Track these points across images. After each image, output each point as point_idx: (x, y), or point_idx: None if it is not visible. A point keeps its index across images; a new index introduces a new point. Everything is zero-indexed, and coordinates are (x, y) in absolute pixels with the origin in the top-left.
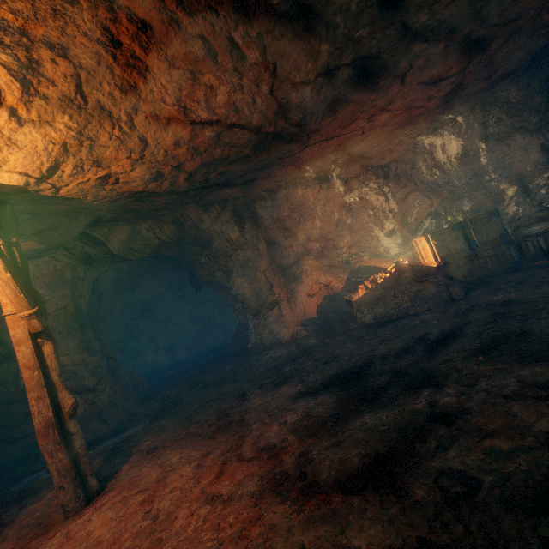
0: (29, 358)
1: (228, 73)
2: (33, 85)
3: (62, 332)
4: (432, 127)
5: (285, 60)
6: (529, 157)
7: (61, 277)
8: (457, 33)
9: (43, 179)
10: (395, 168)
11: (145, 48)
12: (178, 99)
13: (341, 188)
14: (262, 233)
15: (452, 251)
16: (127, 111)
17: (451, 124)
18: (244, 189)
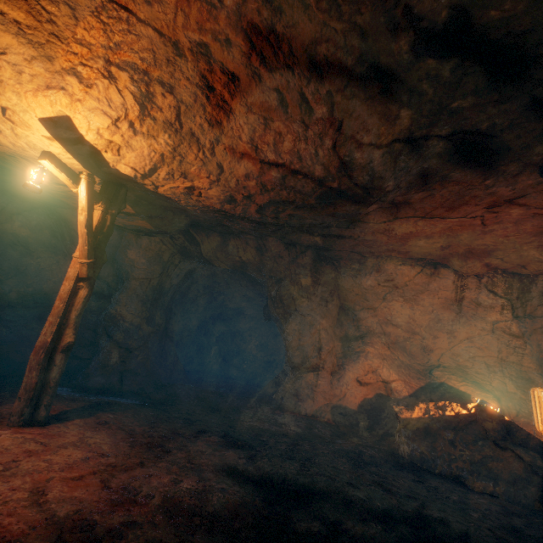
0: (66, 292)
1: (296, 123)
2: (148, 109)
3: (139, 296)
4: None
5: (353, 119)
6: None
7: (160, 256)
8: None
9: (146, 176)
10: None
11: (232, 94)
12: (252, 138)
13: (451, 281)
14: (338, 292)
15: None
16: (211, 141)
17: None
18: (328, 241)
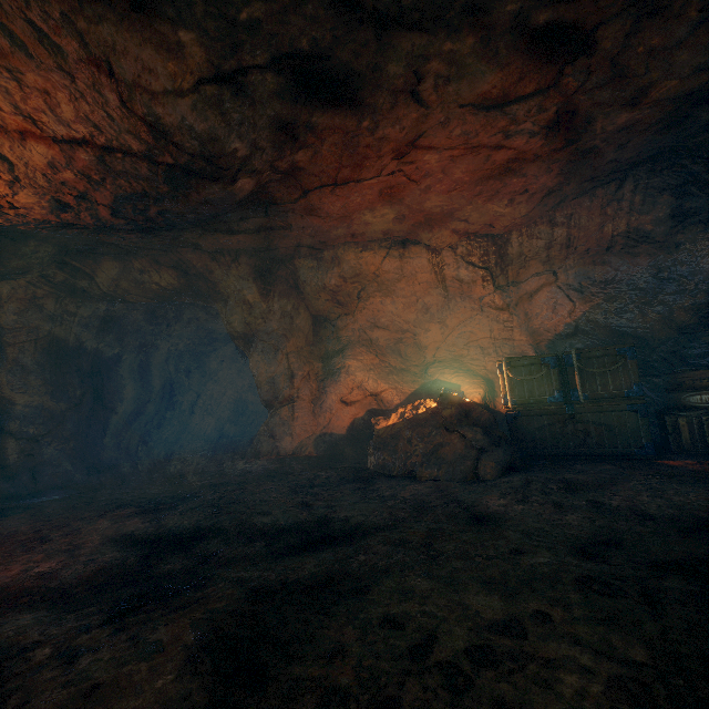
0: None
1: (55, 73)
2: None
3: (25, 367)
4: (574, 184)
5: (121, 55)
6: None
7: (40, 306)
8: (491, 13)
9: None
10: (519, 243)
11: None
12: (16, 106)
13: (426, 260)
14: (305, 302)
15: (535, 397)
16: None
17: (618, 183)
18: (259, 238)
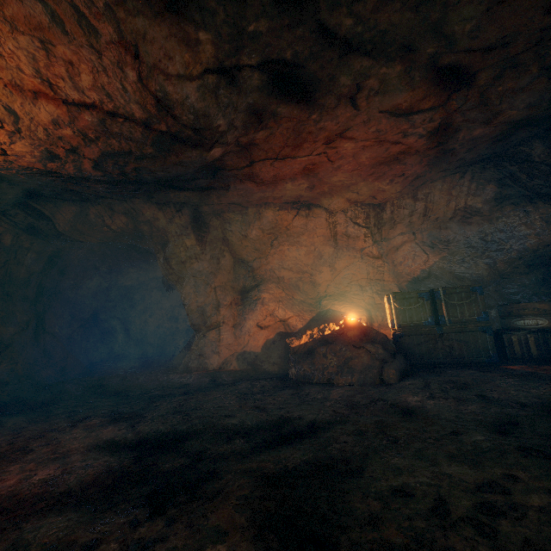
0: None
1: (85, 48)
2: None
3: None
4: (434, 172)
5: (149, 43)
6: (550, 232)
7: None
8: (417, 52)
9: None
10: (391, 211)
11: None
12: (38, 70)
13: (324, 219)
14: (229, 247)
15: (414, 322)
16: None
17: (461, 174)
18: (201, 195)
